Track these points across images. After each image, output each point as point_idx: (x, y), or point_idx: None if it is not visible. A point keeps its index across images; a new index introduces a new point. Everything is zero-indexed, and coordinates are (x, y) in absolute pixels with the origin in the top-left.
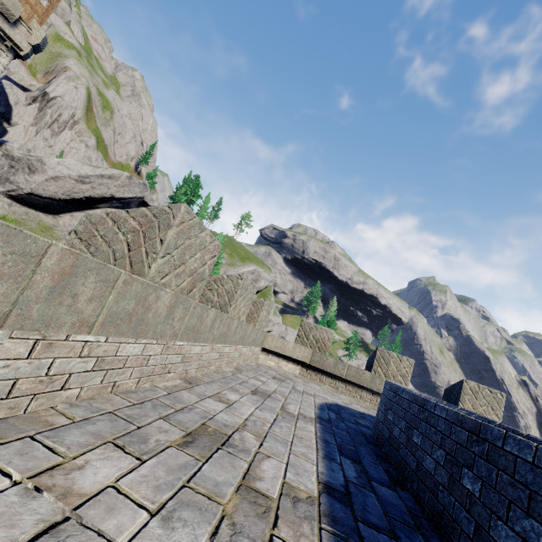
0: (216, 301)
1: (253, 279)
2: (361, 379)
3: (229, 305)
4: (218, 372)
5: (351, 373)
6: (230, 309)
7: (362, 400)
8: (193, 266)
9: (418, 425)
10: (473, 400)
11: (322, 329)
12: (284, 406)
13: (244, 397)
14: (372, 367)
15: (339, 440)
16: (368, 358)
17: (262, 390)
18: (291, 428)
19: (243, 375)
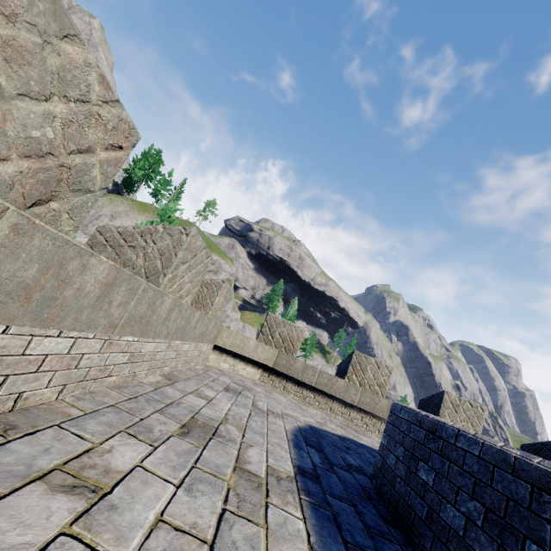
0: (140, 265)
1: (213, 271)
2: (333, 388)
3: (161, 274)
4: (126, 385)
5: (323, 380)
6: (164, 281)
7: (332, 414)
8: (40, 131)
9: (546, 537)
10: (453, 415)
11: (291, 325)
12: (242, 454)
13: (160, 447)
14: (346, 374)
15: (346, 537)
16: (341, 363)
17: (205, 418)
18: (258, 544)
19: (177, 388)
